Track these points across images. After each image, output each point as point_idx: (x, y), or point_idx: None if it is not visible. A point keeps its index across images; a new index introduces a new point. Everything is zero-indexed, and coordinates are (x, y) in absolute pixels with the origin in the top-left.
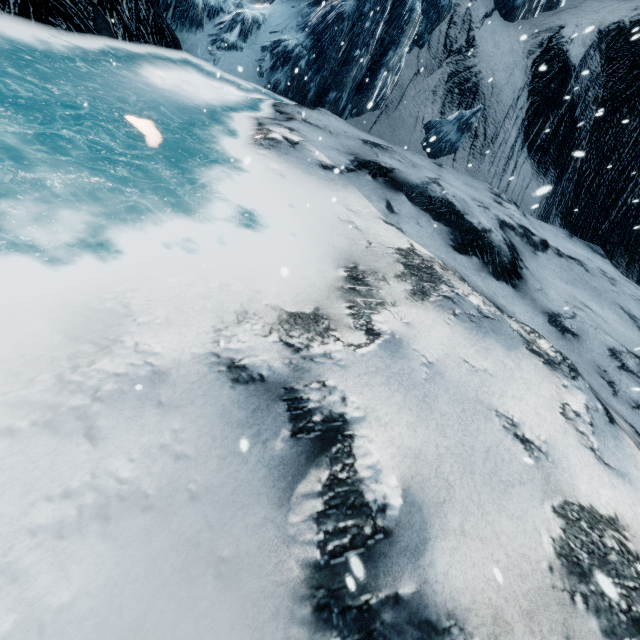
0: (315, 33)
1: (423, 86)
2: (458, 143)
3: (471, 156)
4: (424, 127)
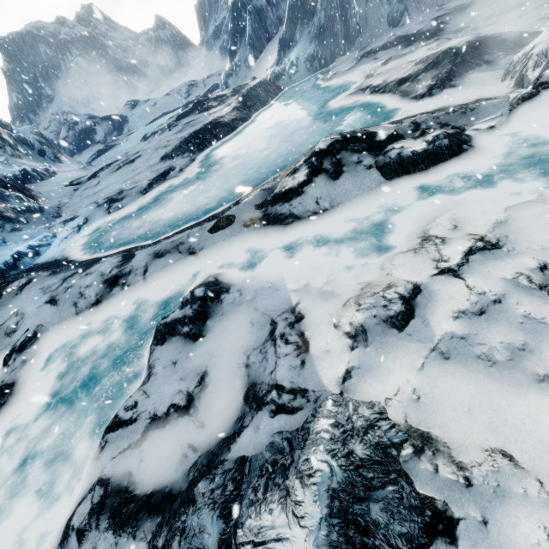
0: (317, 39)
1: (373, 4)
2: (406, 7)
3: (417, 5)
4: (384, 19)
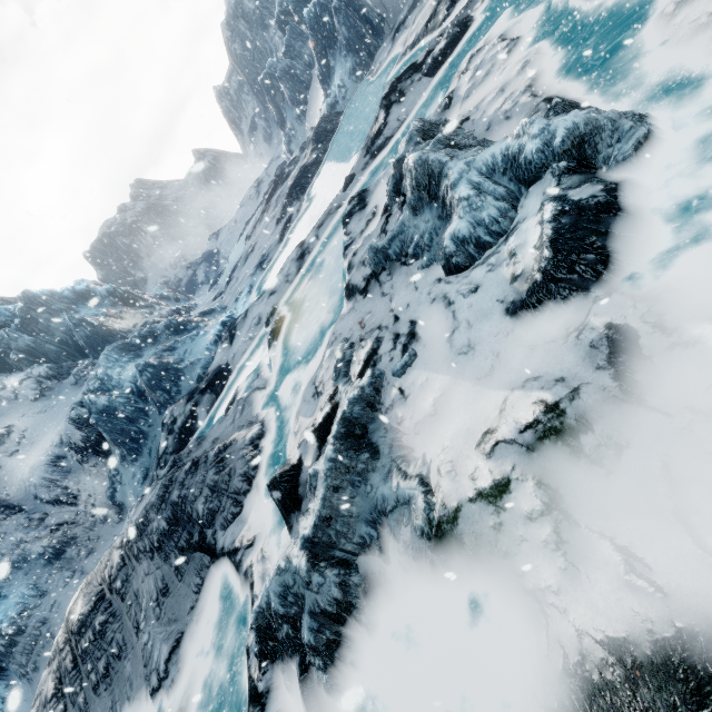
0: (350, 52)
1: None
2: None
3: None
4: None
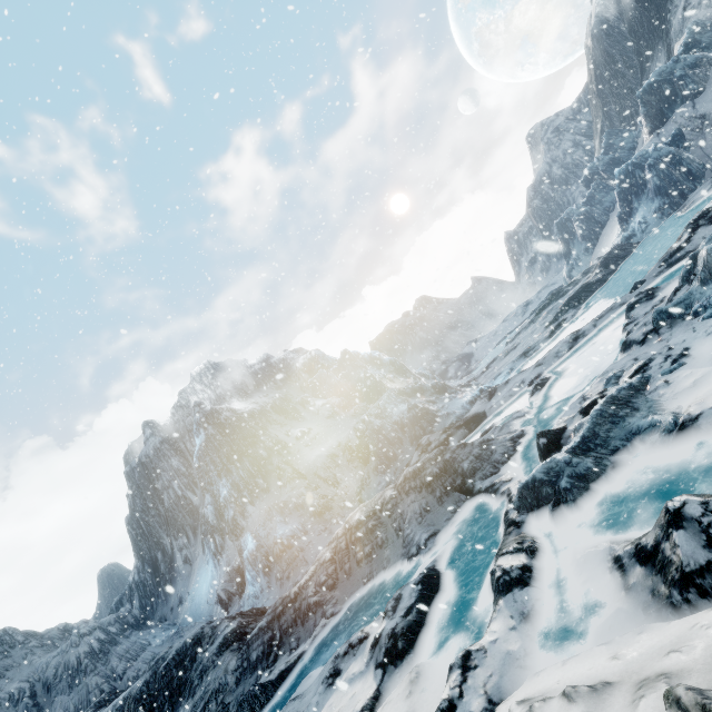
0: (658, 196)
1: (708, 144)
2: None
3: None
4: None
